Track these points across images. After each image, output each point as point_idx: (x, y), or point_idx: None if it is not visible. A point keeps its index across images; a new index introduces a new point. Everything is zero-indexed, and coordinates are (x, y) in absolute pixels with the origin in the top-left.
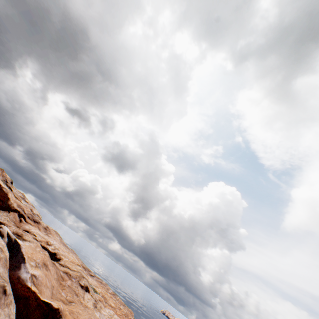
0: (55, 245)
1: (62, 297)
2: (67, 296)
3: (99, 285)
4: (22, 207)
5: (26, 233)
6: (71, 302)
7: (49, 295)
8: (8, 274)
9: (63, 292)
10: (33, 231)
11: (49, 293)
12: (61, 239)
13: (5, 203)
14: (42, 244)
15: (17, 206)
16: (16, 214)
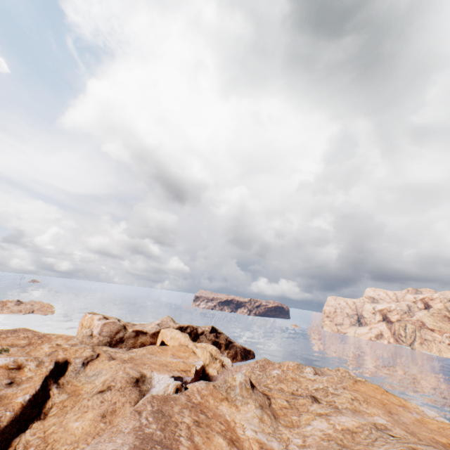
0: (23, 359)
1: None
2: None
3: None
4: None
5: None
6: None
7: None
8: None
9: None
10: None
11: None
12: None
13: None
14: (48, 375)
15: None
16: None
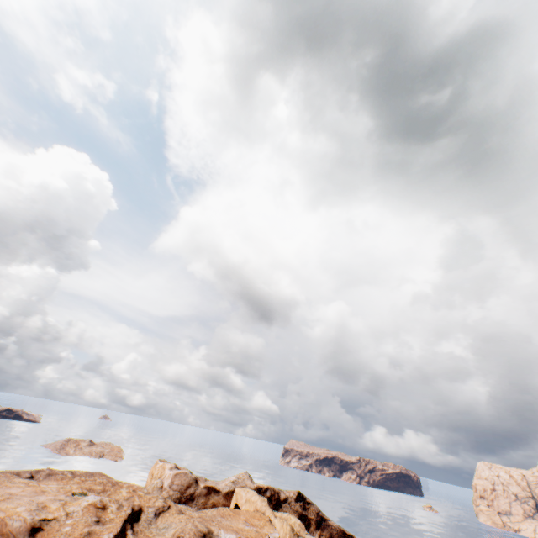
0: (107, 499)
1: None
2: None
3: (62, 482)
4: None
5: (87, 531)
6: None
7: None
8: None
9: None
10: (30, 517)
11: None
12: None
13: None
14: (126, 518)
15: None
16: None
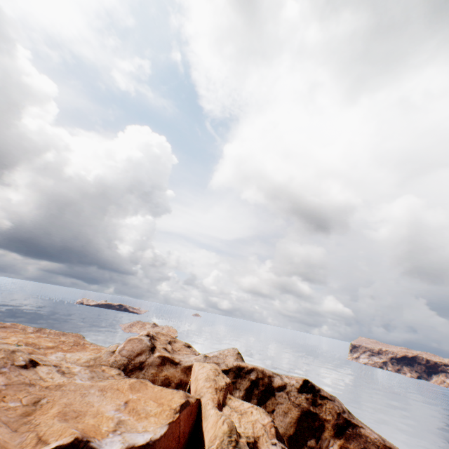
0: None
1: (19, 411)
2: (22, 401)
3: (6, 334)
4: None
5: None
6: (37, 403)
7: (9, 434)
8: None
9: (10, 403)
10: None
11: (6, 431)
12: None
13: None
14: None
15: None
16: None
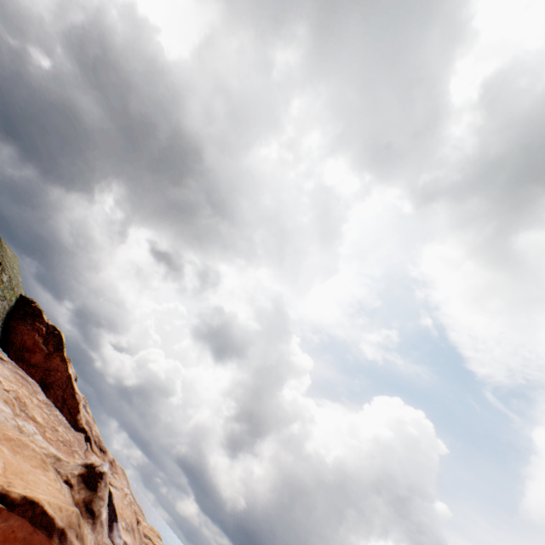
0: (130, 496)
1: None
2: None
3: None
4: (90, 423)
5: None
6: None
7: None
8: (108, 535)
9: None
10: None
11: None
12: (128, 484)
13: (73, 417)
14: None
15: (85, 422)
16: (83, 436)
